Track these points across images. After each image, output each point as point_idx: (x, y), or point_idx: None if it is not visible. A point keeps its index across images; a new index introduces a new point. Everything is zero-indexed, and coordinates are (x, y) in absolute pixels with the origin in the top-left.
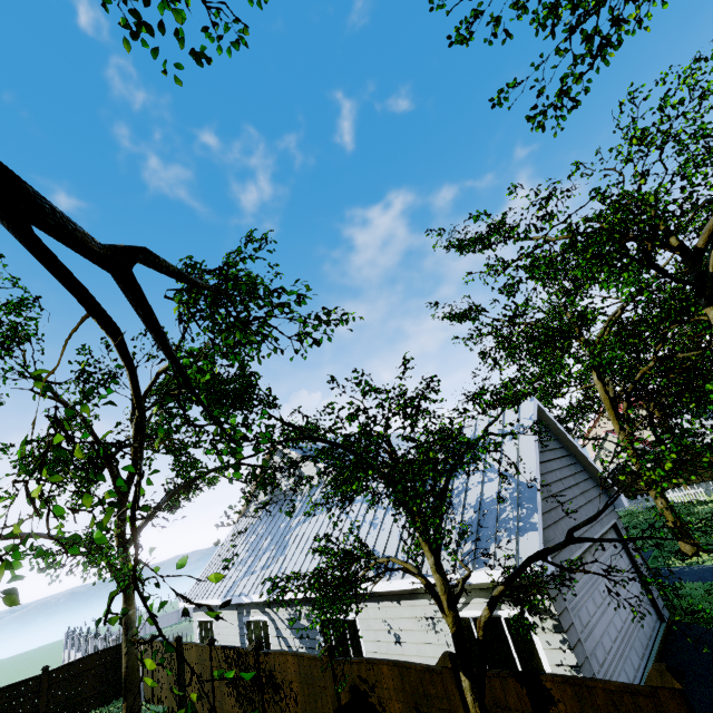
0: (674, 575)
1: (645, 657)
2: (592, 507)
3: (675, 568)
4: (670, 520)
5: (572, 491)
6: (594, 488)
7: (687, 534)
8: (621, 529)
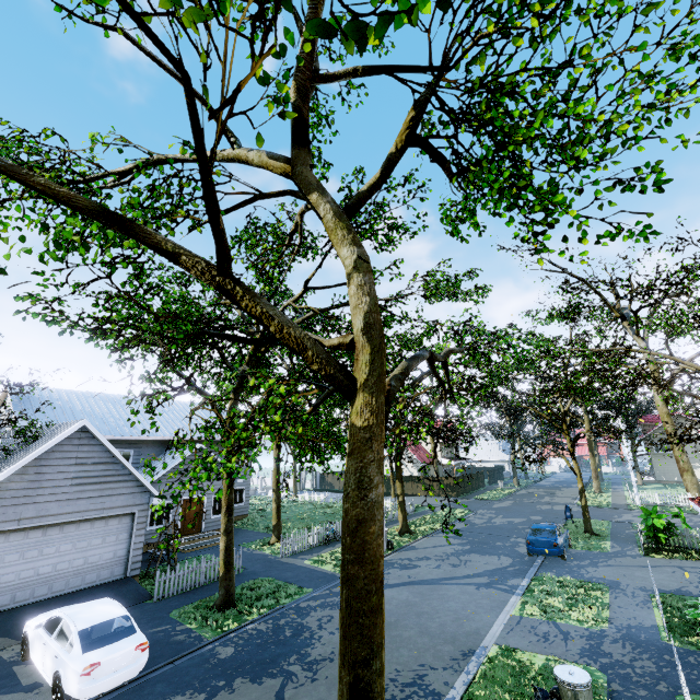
0: (235, 553)
1: (62, 592)
2: (105, 500)
3: (247, 550)
4: (273, 518)
5: (81, 487)
6: (131, 488)
7: (278, 530)
8: (137, 517)
